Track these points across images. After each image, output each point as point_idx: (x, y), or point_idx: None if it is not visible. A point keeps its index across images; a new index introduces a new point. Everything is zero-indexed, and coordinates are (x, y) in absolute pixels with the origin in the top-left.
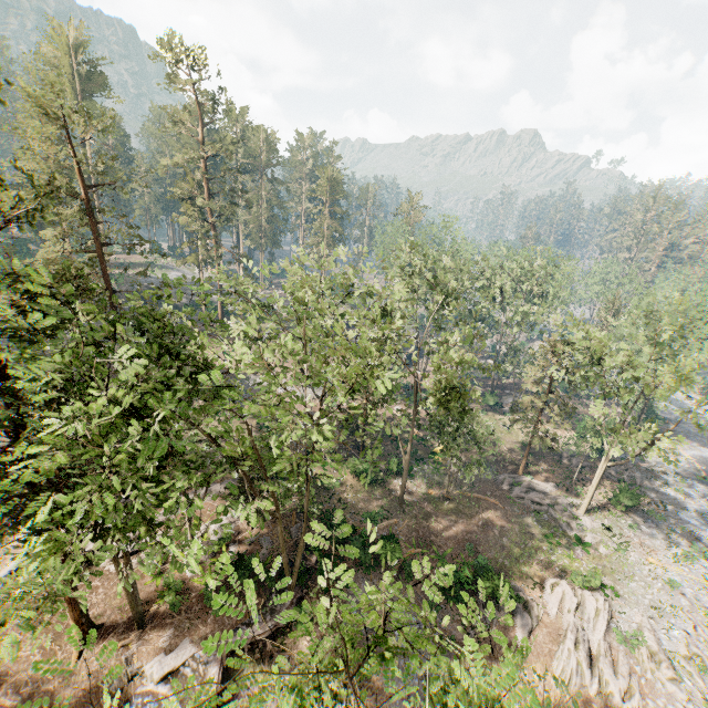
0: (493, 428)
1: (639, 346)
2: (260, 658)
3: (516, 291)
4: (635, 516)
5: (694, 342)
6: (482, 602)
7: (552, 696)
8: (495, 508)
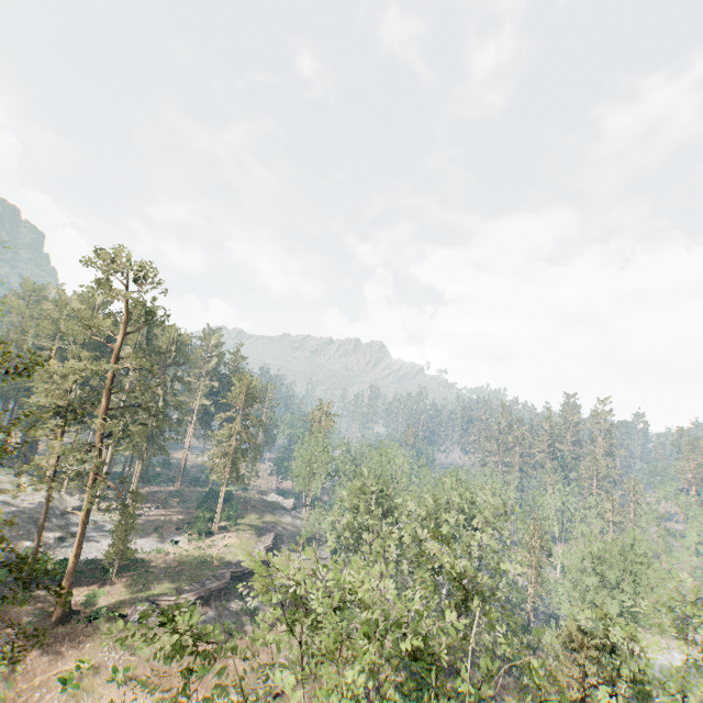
0: None
1: (602, 596)
2: None
3: (465, 527)
4: None
5: (645, 589)
6: None
7: None
8: None
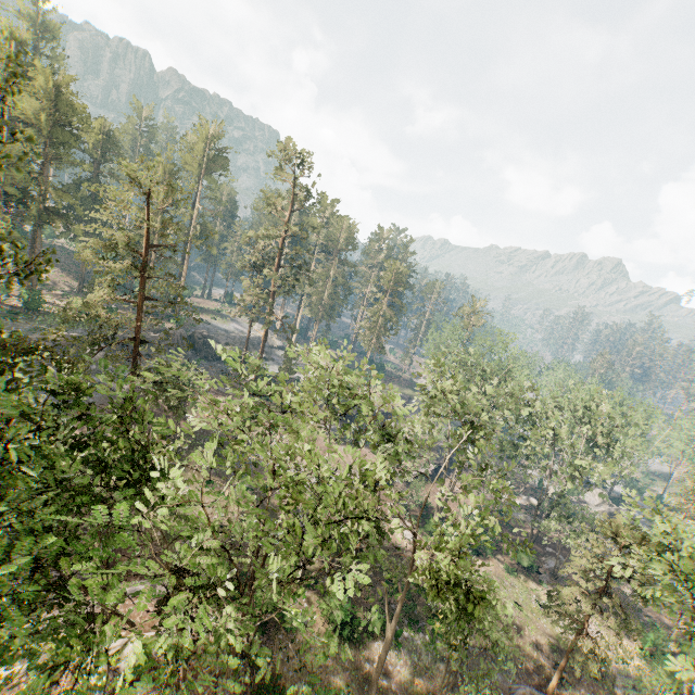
0: (522, 601)
1: None
2: None
3: (575, 432)
4: None
5: None
6: None
7: None
8: None
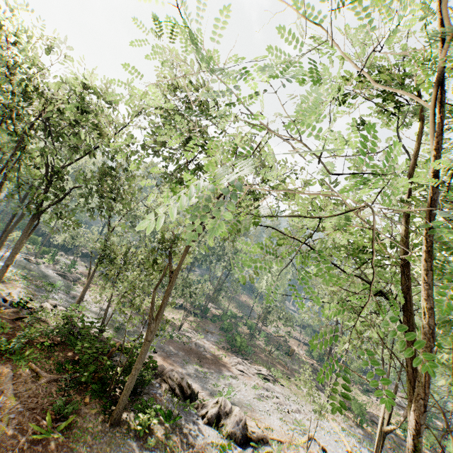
0: None
1: None
2: (186, 312)
3: None
4: (363, 431)
5: None
6: (236, 352)
7: (221, 357)
8: (284, 368)
